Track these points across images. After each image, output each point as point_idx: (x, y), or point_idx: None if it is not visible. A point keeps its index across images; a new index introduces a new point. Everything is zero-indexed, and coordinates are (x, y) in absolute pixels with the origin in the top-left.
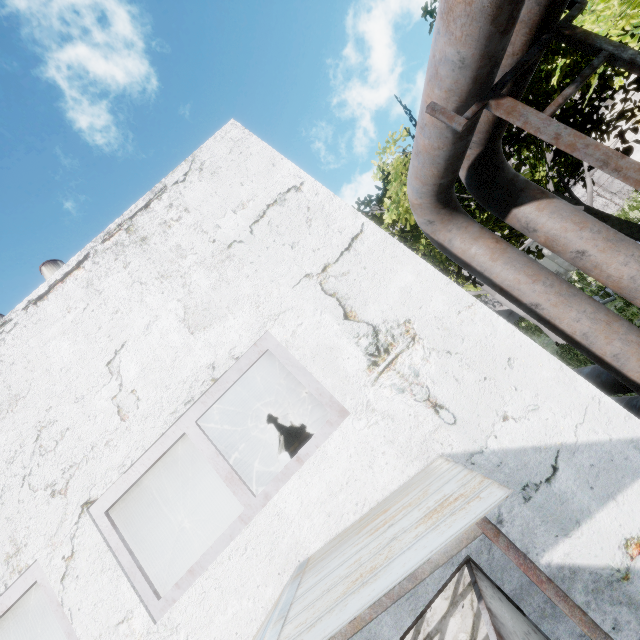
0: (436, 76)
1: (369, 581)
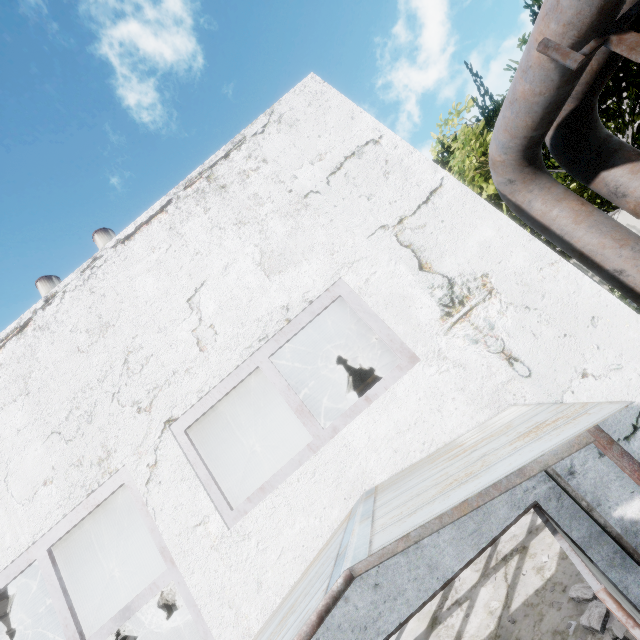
0: (556, 8)
1: (469, 480)
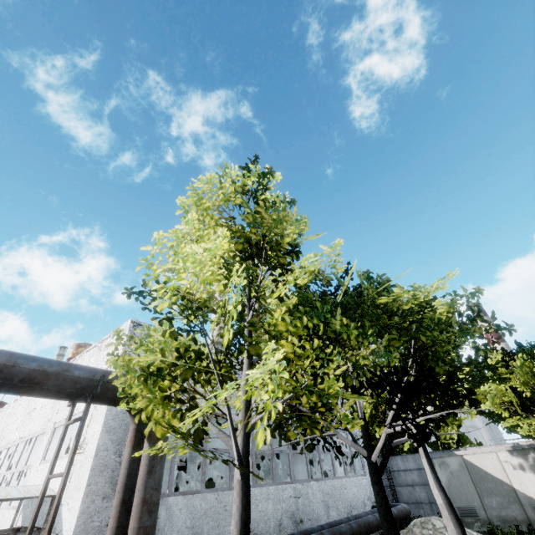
0: None
1: None
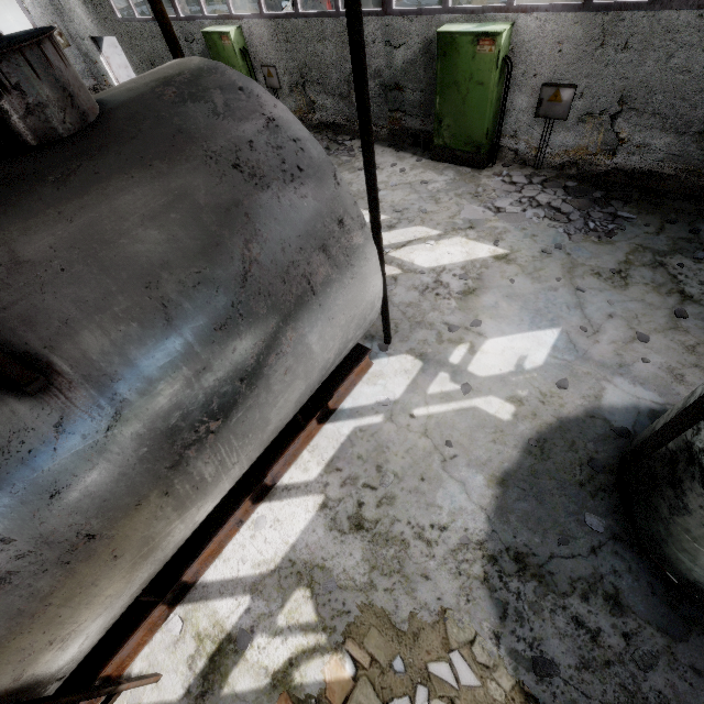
0: None
1: None
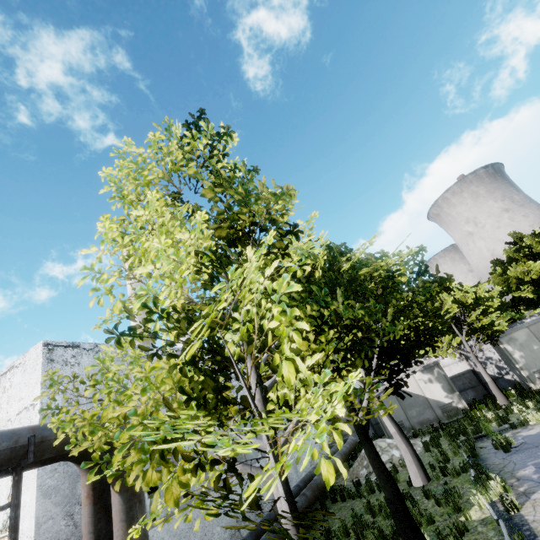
0: None
1: None
